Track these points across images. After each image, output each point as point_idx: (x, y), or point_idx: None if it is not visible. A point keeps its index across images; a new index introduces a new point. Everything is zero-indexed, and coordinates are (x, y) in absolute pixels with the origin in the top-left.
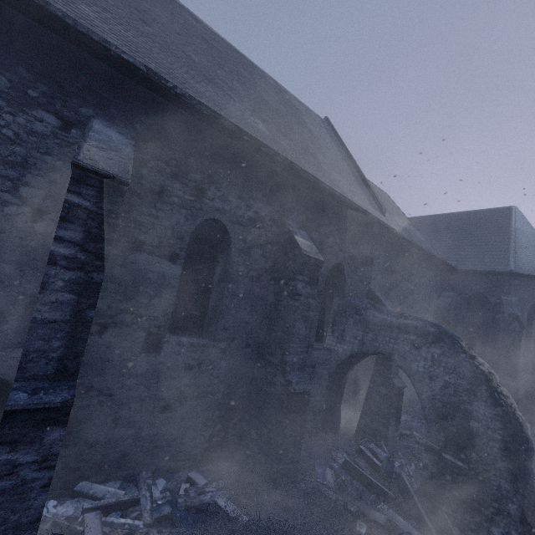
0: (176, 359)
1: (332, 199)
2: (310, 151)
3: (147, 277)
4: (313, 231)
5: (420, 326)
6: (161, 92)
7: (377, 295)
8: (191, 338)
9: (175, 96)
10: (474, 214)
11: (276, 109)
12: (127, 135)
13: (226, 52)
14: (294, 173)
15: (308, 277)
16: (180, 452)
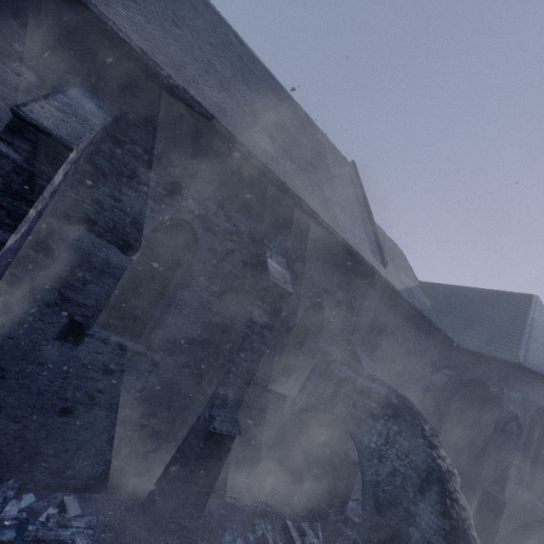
0: (96, 358)
1: (326, 234)
2: (318, 184)
3: (88, 260)
4: (296, 261)
5: (384, 393)
6: (157, 80)
7: (356, 349)
8: (125, 339)
9: (168, 86)
10: (491, 293)
11: (295, 136)
12: (107, 111)
13: (261, 75)
14: (287, 196)
15: (269, 306)
16: (68, 468)
